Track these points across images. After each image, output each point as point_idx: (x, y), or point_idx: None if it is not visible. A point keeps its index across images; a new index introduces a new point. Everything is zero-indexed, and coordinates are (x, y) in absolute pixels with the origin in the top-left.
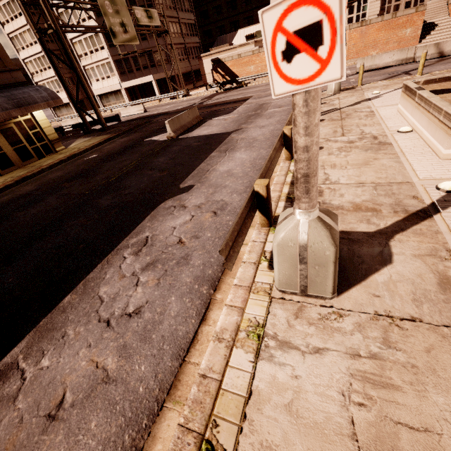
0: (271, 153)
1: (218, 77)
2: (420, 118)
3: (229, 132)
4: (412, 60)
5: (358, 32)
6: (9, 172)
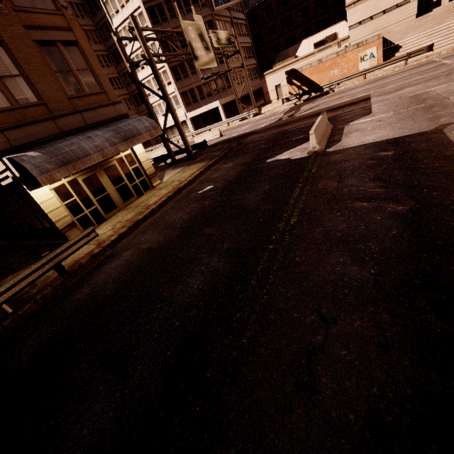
0: None
1: (292, 90)
2: None
3: (430, 130)
4: None
5: None
6: (112, 215)
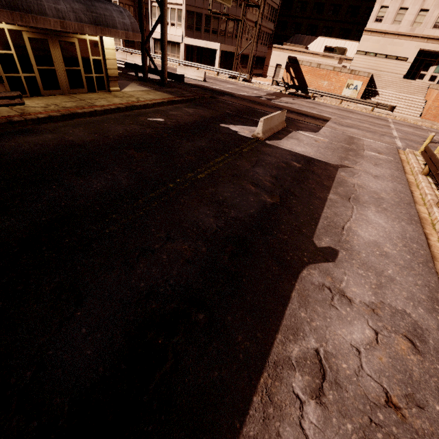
0: None
1: (286, 77)
2: None
3: (333, 164)
4: None
5: None
6: (51, 94)
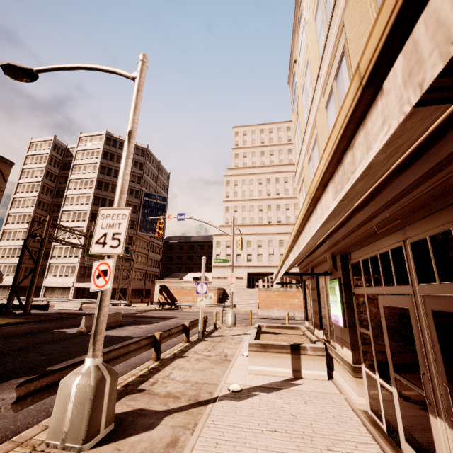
0: (132, 346)
1: (161, 298)
2: None
3: (134, 336)
4: (293, 318)
5: (265, 293)
6: None
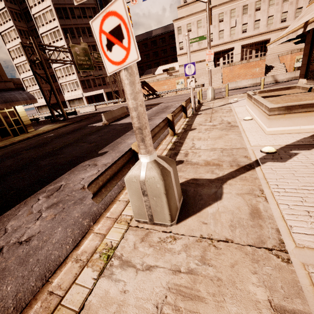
0: (155, 129)
1: (144, 92)
2: (255, 111)
3: None
4: (260, 84)
5: (228, 69)
6: None
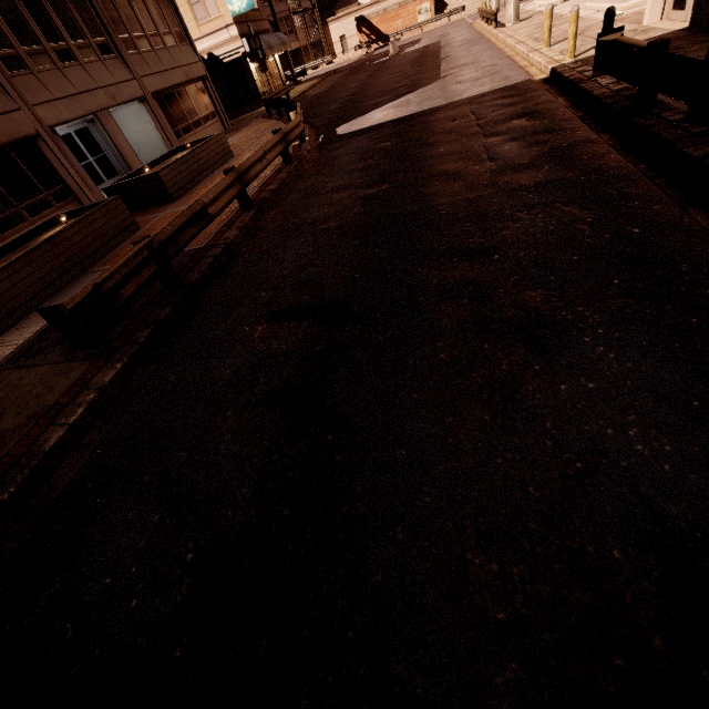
0: (488, 13)
1: (362, 39)
2: None
3: (437, 42)
4: None
5: None
6: None
